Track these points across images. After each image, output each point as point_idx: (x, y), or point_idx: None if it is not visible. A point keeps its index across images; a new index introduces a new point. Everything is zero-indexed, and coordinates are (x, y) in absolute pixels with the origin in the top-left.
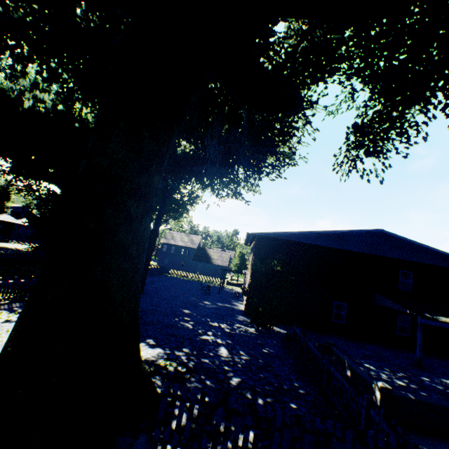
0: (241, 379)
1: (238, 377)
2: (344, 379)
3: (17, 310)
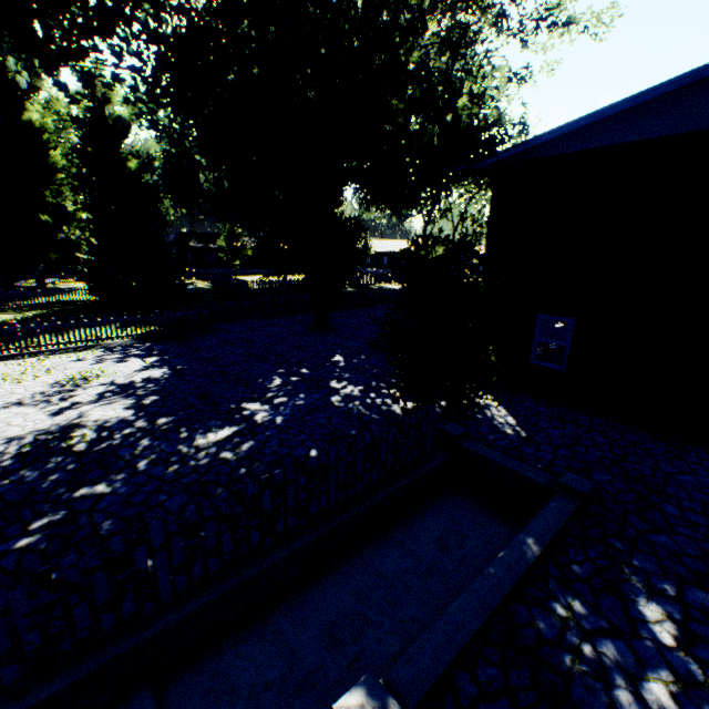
0: (106, 492)
1: (112, 486)
2: (3, 600)
3: (115, 349)
